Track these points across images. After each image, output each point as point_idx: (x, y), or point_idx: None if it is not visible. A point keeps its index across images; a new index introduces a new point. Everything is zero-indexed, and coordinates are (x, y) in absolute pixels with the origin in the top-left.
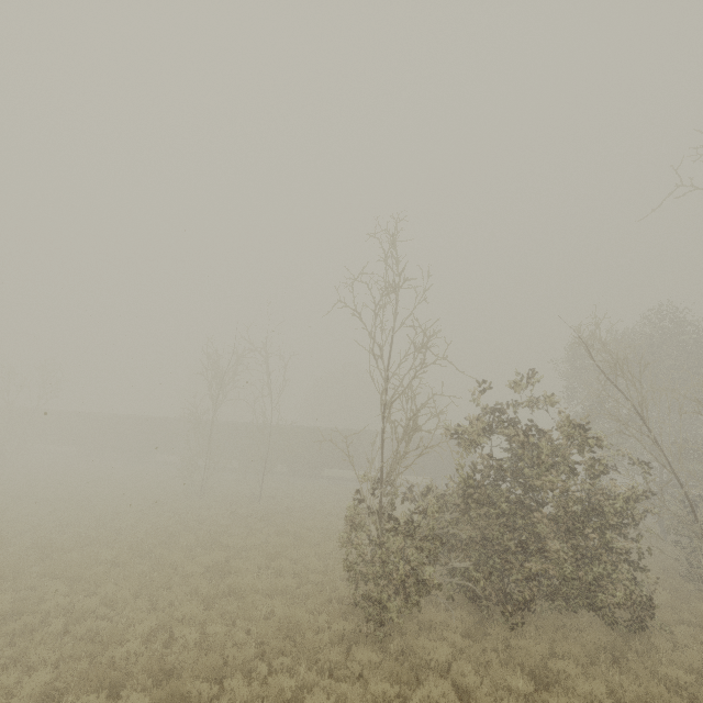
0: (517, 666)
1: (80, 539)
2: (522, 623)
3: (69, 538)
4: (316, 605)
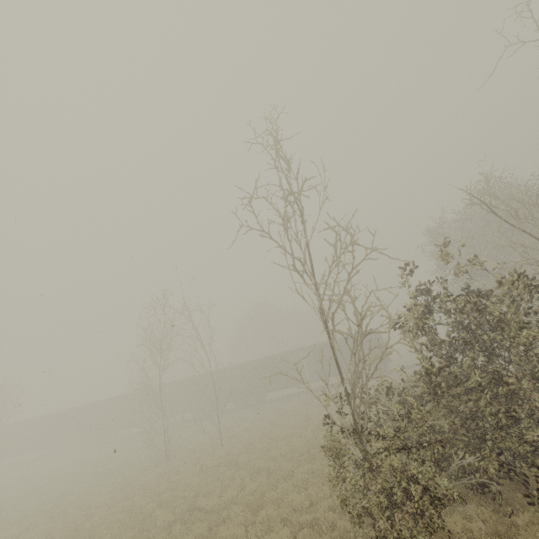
0: None
1: None
2: None
3: None
4: None
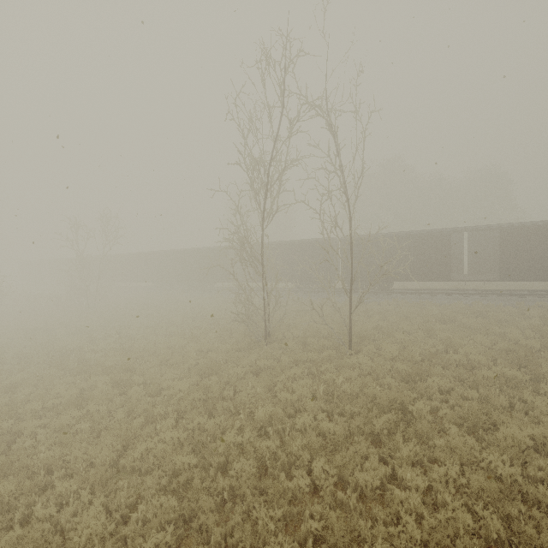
0: None
1: None
2: None
3: None
4: None
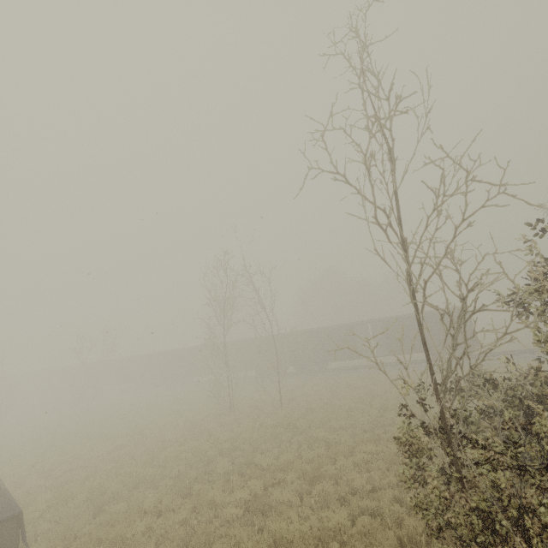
0: None
1: (128, 483)
2: None
3: (119, 484)
4: None
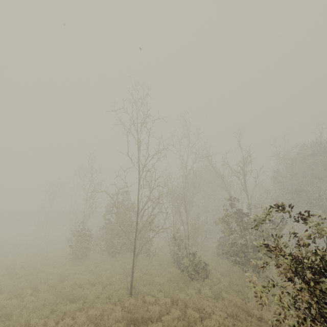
0: (107, 263)
1: None
2: (115, 255)
3: None
4: (64, 259)
